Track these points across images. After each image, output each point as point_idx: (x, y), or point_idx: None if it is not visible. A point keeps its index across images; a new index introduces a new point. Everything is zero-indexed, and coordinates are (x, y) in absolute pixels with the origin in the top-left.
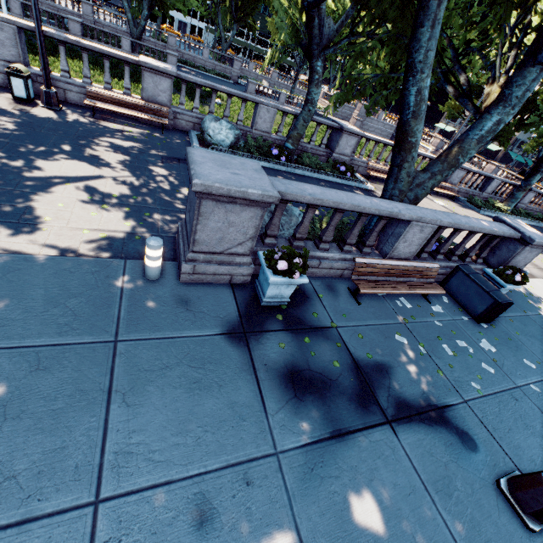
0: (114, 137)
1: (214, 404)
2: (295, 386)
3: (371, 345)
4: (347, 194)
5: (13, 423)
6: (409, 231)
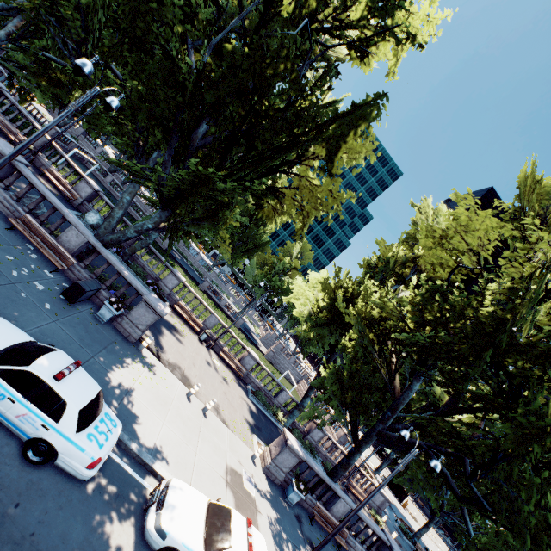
0: None
1: None
2: None
3: None
4: (53, 195)
5: None
6: (70, 231)
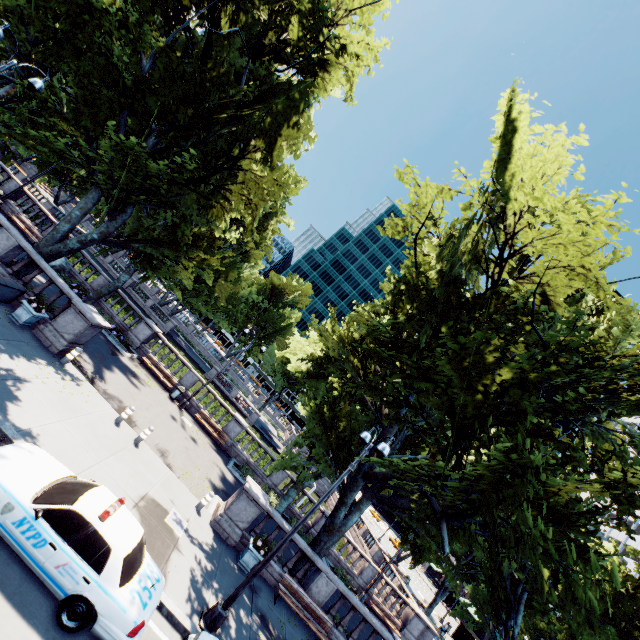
0: None
1: None
2: None
3: None
4: None
5: None
6: (1, 234)
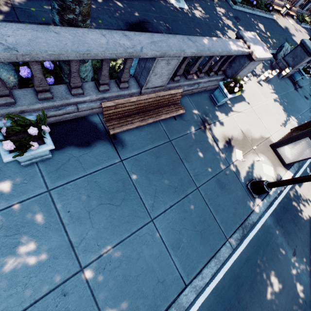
0: (217, 7)
1: (301, 102)
2: (306, 98)
3: (308, 90)
4: None
5: (291, 105)
6: None
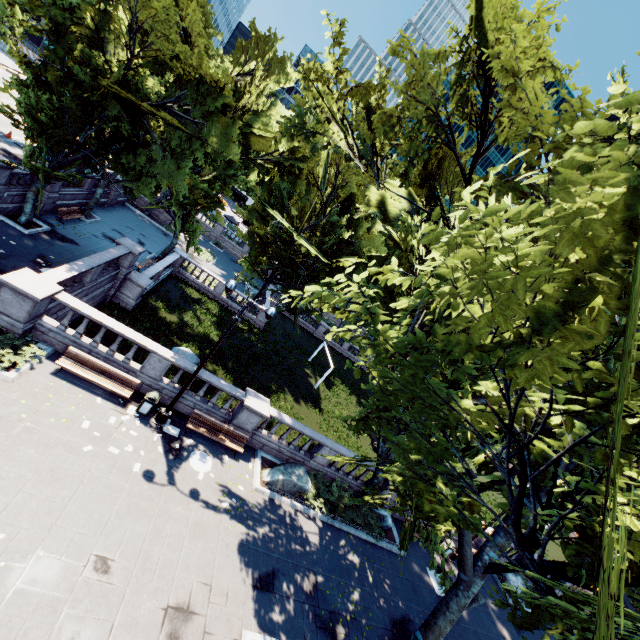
0: (487, 599)
1: None
2: None
3: None
4: None
5: None
6: None
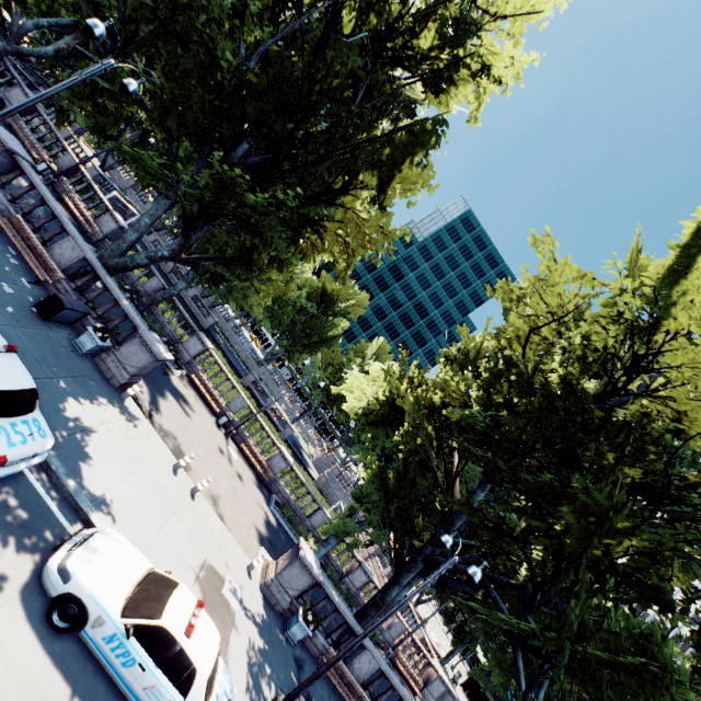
0: None
1: None
2: None
3: None
4: (55, 201)
5: None
6: (67, 242)
